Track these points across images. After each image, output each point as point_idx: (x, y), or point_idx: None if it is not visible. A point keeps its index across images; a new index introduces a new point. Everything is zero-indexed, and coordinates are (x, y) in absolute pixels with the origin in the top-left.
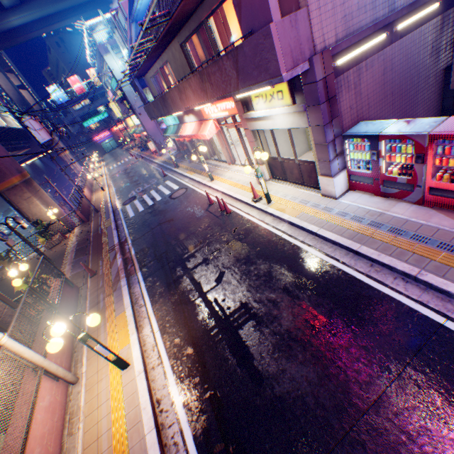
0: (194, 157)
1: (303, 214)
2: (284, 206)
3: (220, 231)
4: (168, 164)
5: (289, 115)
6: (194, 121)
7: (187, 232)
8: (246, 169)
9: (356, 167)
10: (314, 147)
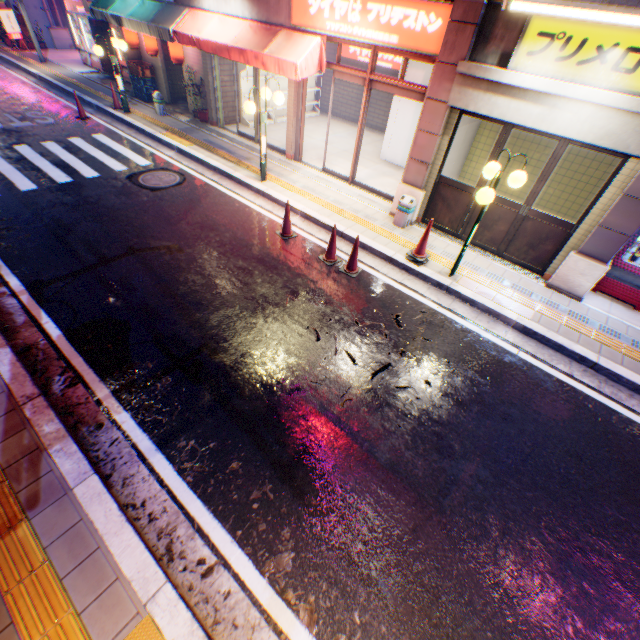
0: (252, 105)
1: (543, 317)
2: (489, 290)
3: (358, 315)
4: (84, 93)
5: (615, 114)
6: (237, 16)
7: (254, 297)
8: (490, 195)
9: (629, 256)
10: (618, 200)
